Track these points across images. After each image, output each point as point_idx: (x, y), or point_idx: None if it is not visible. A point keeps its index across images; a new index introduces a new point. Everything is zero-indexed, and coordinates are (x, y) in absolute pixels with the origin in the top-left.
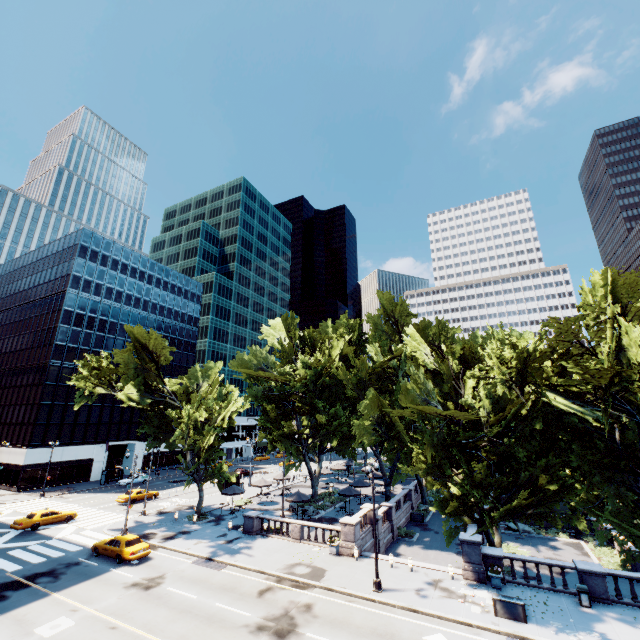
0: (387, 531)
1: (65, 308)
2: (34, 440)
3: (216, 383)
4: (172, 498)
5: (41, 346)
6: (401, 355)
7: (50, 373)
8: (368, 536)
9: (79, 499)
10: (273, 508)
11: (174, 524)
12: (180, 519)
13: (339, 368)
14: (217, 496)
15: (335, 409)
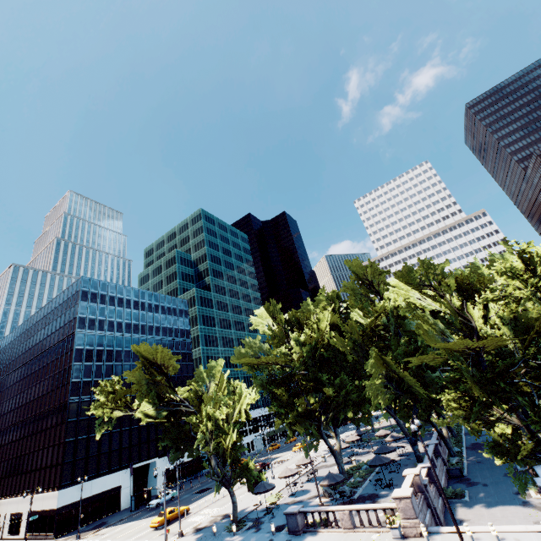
0: (436, 496)
1: (76, 347)
2: (64, 480)
3: (223, 380)
4: (203, 510)
5: (60, 387)
6: (385, 311)
7: (70, 410)
8: (424, 507)
9: (114, 533)
10: (306, 497)
11: (214, 540)
12: (219, 533)
13: (331, 338)
14: (246, 497)
15: (339, 378)
